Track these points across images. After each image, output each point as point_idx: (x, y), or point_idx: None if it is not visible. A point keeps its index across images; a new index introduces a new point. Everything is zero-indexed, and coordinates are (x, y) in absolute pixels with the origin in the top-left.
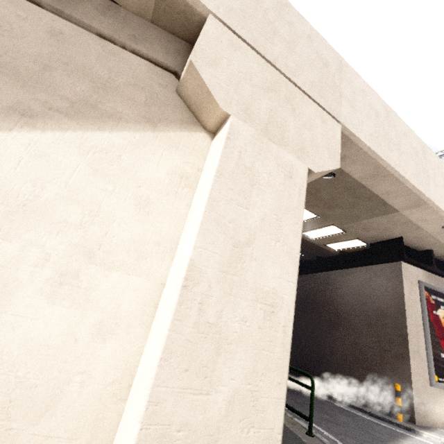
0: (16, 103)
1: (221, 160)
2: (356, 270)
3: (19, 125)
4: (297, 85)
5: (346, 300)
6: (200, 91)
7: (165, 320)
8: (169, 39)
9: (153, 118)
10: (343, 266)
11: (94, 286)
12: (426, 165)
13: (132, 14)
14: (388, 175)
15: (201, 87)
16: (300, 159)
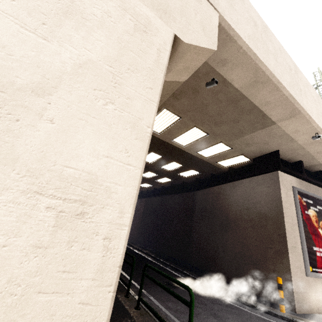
0: None
1: None
2: (241, 182)
3: None
4: None
5: (234, 207)
6: None
7: None
8: None
9: None
10: (232, 179)
11: None
12: (298, 81)
13: None
14: (267, 81)
15: None
16: (162, 19)
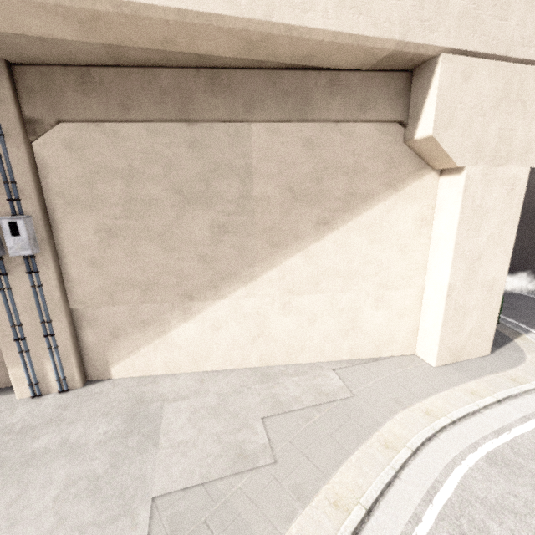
0: (317, 218)
1: (460, 213)
2: None
3: (325, 232)
4: (532, 60)
5: (534, 196)
6: (437, 153)
7: (438, 311)
8: (388, 81)
9: (393, 182)
10: None
11: (391, 299)
12: None
13: (350, 75)
14: None
15: (439, 151)
16: (523, 163)
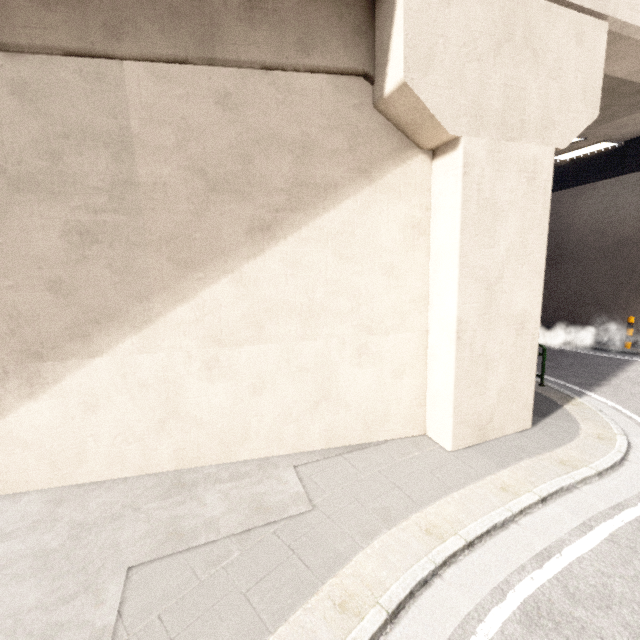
0: (250, 221)
1: (463, 208)
2: (595, 187)
3: (265, 243)
4: None
5: (575, 231)
6: (418, 115)
7: (448, 362)
8: (339, 9)
9: (364, 166)
10: (575, 184)
11: (380, 349)
12: None
13: None
14: None
15: (420, 111)
16: (544, 141)
